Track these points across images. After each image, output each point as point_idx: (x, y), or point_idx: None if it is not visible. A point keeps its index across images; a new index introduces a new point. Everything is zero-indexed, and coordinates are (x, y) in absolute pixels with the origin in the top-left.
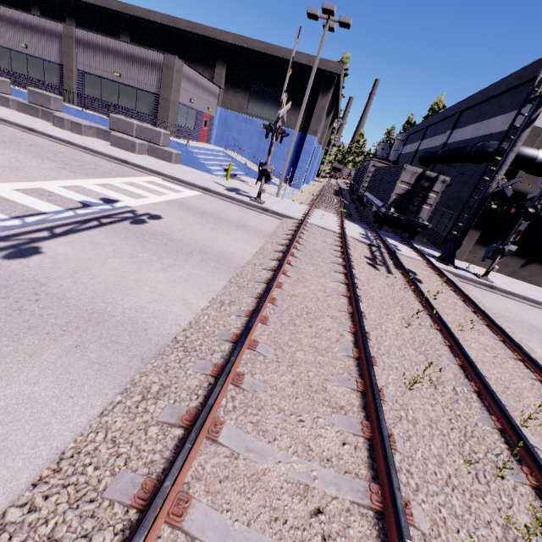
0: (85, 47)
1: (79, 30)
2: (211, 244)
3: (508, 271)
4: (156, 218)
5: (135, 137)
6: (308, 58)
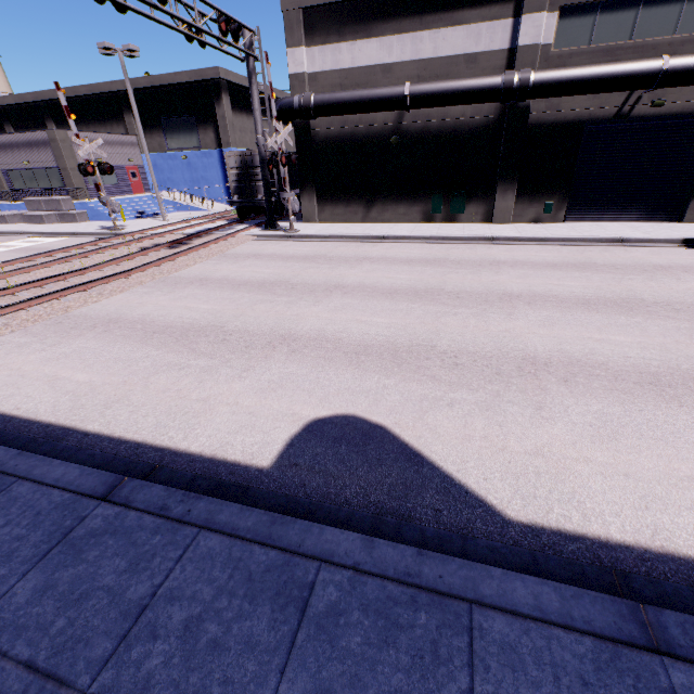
0: None
1: None
2: None
3: (360, 218)
4: None
5: (46, 211)
6: (187, 74)
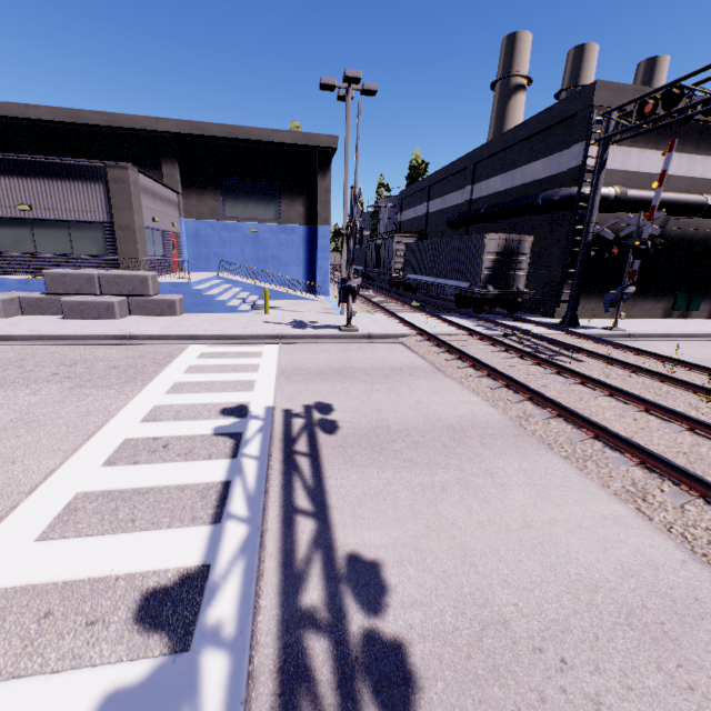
0: None
1: None
2: (437, 414)
3: (609, 313)
4: (328, 409)
5: (102, 294)
6: (292, 135)
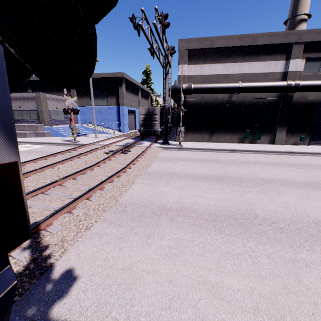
0: None
1: None
2: None
3: (206, 140)
4: None
5: (28, 131)
6: (107, 74)
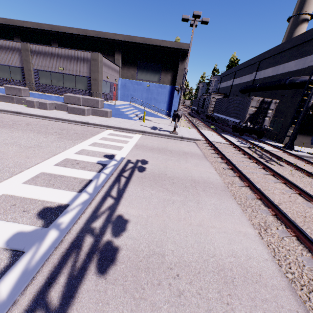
0: (37, 55)
1: (32, 45)
2: (191, 174)
3: None
4: (145, 163)
5: (82, 105)
6: (170, 43)
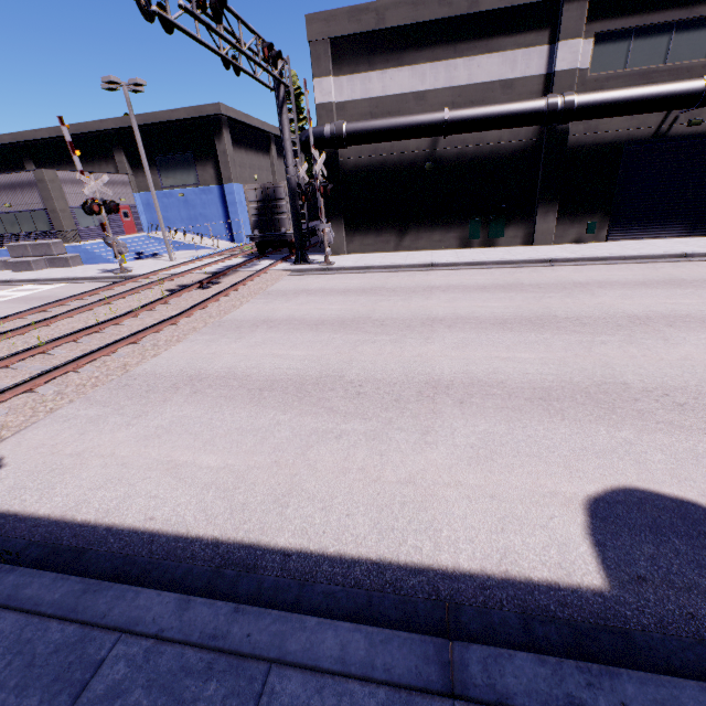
0: None
1: None
2: None
3: (392, 247)
4: None
5: (33, 256)
6: (186, 111)
